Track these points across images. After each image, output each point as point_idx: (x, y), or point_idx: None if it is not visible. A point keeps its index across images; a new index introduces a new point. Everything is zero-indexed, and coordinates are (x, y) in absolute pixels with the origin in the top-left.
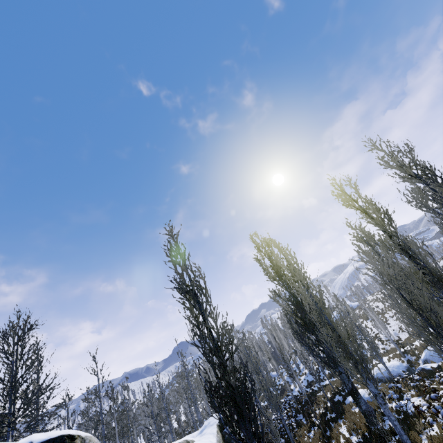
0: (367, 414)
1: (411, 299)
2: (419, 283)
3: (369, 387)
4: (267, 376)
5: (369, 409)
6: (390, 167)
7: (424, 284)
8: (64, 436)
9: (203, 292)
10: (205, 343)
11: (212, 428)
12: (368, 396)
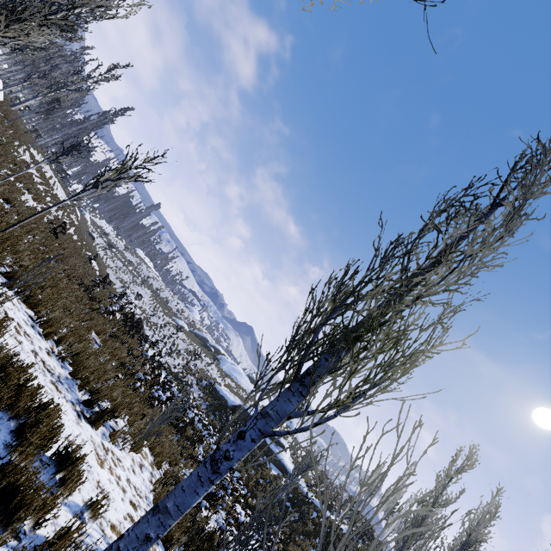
0: None
1: None
2: None
3: None
4: None
5: None
6: None
7: None
8: None
9: None
10: None
11: None
12: None
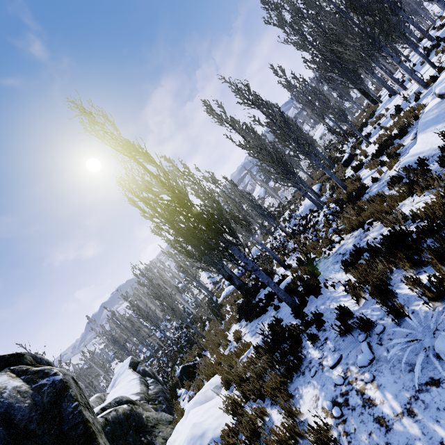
0: (240, 287)
1: (276, 155)
2: (267, 164)
3: (253, 238)
4: (168, 298)
5: (240, 283)
6: (239, 94)
7: (270, 164)
8: (5, 355)
9: (147, 159)
10: (172, 190)
11: (126, 372)
12: (232, 288)
